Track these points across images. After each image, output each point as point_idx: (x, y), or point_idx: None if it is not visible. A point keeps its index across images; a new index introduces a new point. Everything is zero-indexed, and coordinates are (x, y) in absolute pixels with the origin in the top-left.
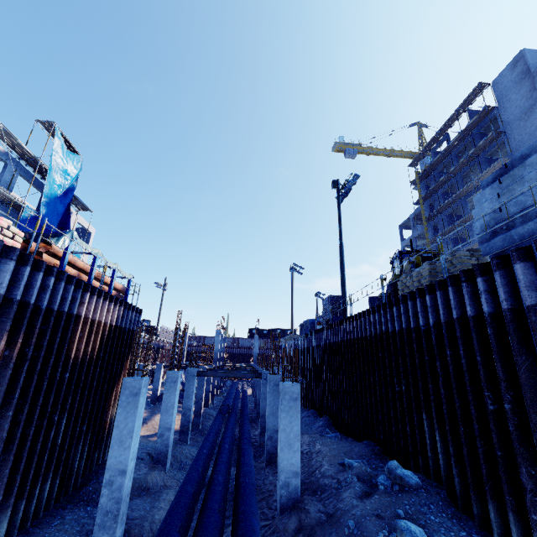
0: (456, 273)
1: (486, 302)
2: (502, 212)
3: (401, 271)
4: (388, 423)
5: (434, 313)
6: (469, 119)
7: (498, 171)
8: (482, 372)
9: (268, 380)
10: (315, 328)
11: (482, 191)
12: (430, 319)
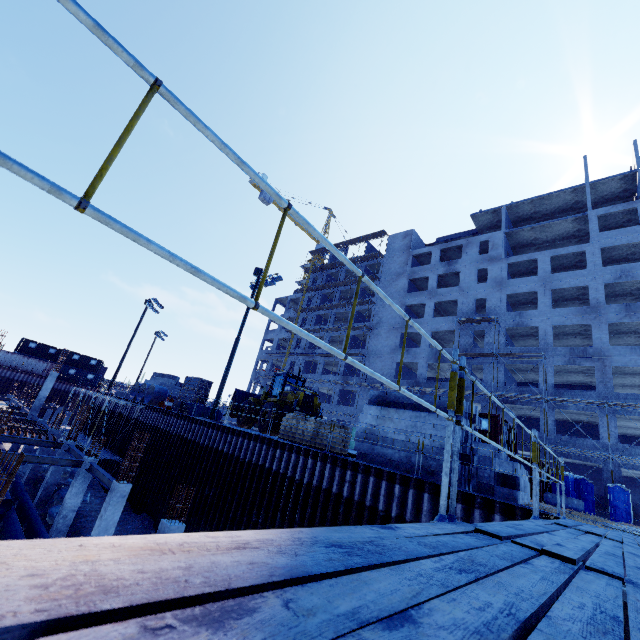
0: (332, 443)
1: (347, 489)
2: (375, 429)
3: (282, 392)
4: None
5: (310, 475)
6: (366, 250)
7: (382, 393)
8: None
9: (113, 489)
10: (166, 406)
11: (371, 405)
12: (306, 478)
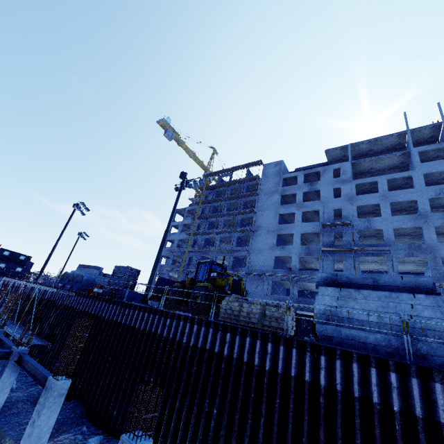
0: (283, 325)
1: (324, 377)
2: (337, 310)
3: (208, 277)
4: (182, 439)
5: (271, 360)
6: (246, 174)
7: (331, 275)
8: (306, 429)
9: (49, 388)
10: (96, 292)
11: (327, 287)
12: (268, 364)
